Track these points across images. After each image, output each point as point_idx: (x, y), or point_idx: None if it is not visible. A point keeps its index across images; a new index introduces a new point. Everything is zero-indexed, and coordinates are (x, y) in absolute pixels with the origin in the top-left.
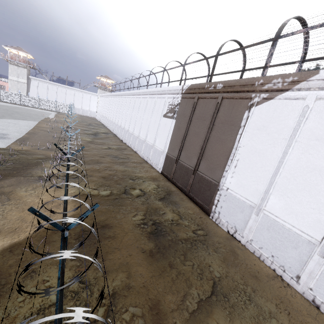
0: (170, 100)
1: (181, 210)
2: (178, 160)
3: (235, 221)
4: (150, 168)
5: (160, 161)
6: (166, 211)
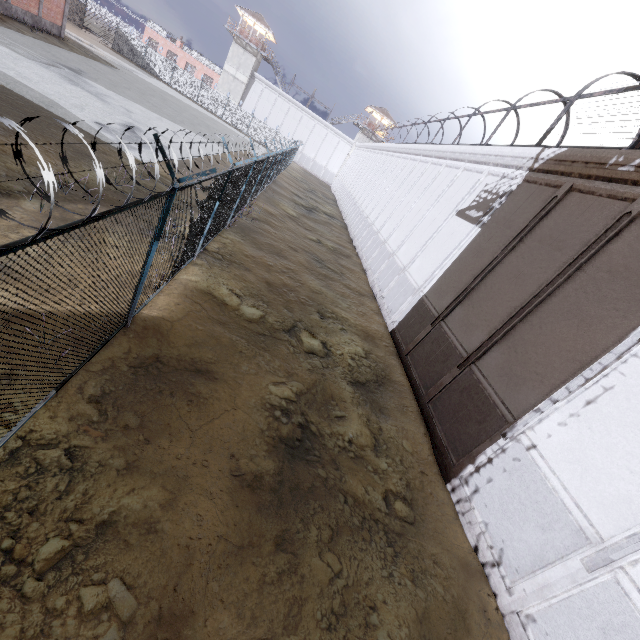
0: (491, 181)
1: (386, 431)
2: (440, 321)
3: (510, 538)
4: (374, 313)
5: (401, 306)
6: (349, 414)
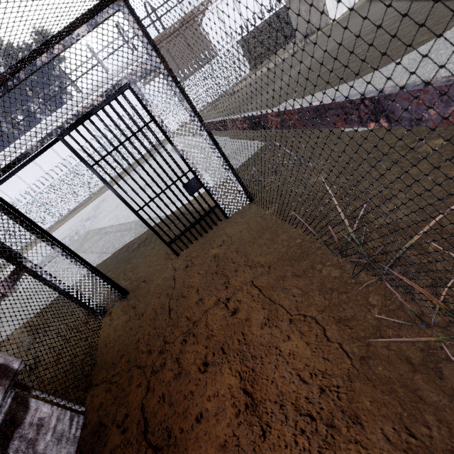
0: None
1: None
2: None
3: None
4: None
5: None
6: None
